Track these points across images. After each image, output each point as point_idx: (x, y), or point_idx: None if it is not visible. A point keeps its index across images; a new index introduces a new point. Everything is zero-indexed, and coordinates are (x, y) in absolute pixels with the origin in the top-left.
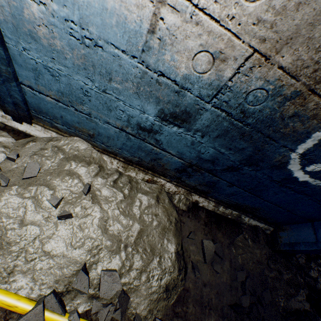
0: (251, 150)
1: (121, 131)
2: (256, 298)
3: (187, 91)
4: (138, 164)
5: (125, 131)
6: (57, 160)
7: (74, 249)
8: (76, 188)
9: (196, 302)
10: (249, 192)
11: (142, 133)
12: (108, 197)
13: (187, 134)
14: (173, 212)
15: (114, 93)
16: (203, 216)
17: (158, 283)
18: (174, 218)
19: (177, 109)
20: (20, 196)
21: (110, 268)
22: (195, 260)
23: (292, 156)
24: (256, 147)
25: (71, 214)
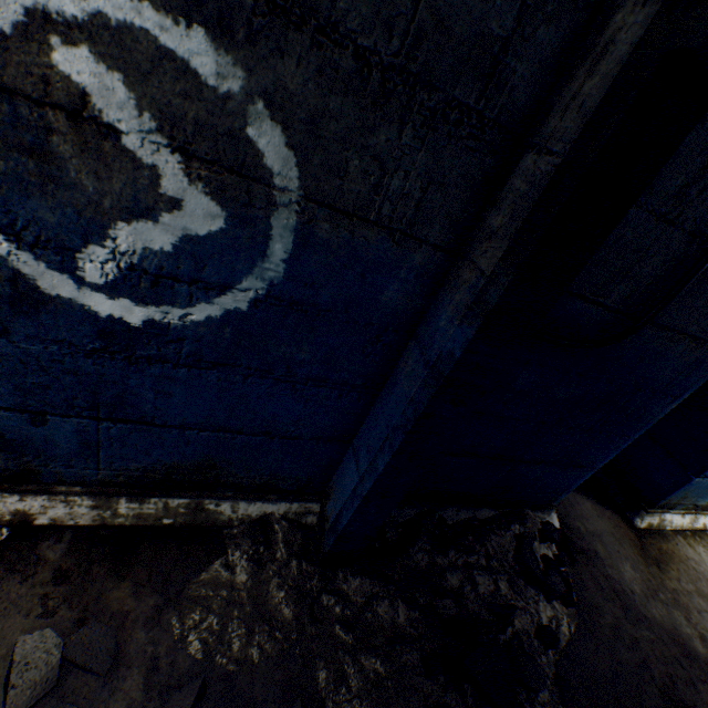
0: None
1: None
2: None
3: None
4: None
5: None
6: None
7: None
8: None
9: None
10: (112, 420)
11: None
12: None
13: None
14: None
15: None
16: (59, 555)
17: None
18: None
19: None
20: None
21: None
22: None
23: None
24: None
25: None
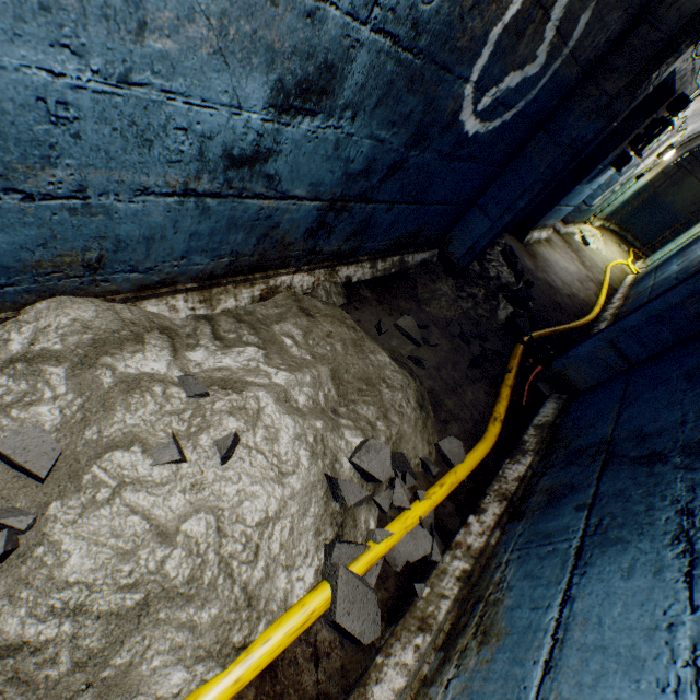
0: (420, 111)
1: (183, 200)
2: (478, 340)
3: (329, 5)
4: (229, 273)
5: (193, 194)
6: (61, 387)
7: (294, 474)
8: (174, 402)
9: (447, 393)
10: (413, 204)
11: (236, 177)
12: (246, 366)
13: (328, 126)
14: (343, 313)
15: (157, 74)
16: (370, 295)
17: (411, 408)
18: (352, 321)
19: (310, 65)
20: (96, 508)
21: (354, 448)
22: (409, 354)
23: (466, 92)
24: (427, 99)
25: (237, 434)
